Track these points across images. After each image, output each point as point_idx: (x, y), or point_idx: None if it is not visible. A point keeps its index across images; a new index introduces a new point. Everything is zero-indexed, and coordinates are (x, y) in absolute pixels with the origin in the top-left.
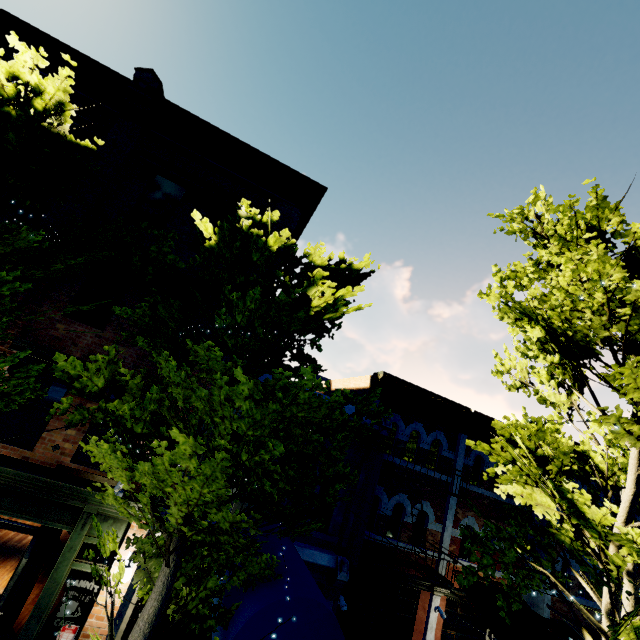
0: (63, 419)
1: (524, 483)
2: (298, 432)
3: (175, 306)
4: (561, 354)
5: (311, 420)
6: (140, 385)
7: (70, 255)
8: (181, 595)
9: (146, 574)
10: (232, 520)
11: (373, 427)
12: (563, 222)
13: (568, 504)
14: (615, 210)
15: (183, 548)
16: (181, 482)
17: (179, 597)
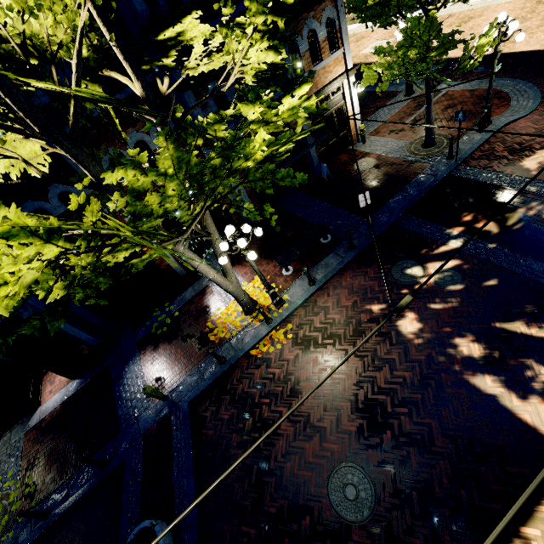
0: None
1: None
2: None
3: None
4: None
5: None
6: None
7: None
8: None
9: None
10: None
11: None
12: None
13: None
14: None
15: None
16: None
17: None
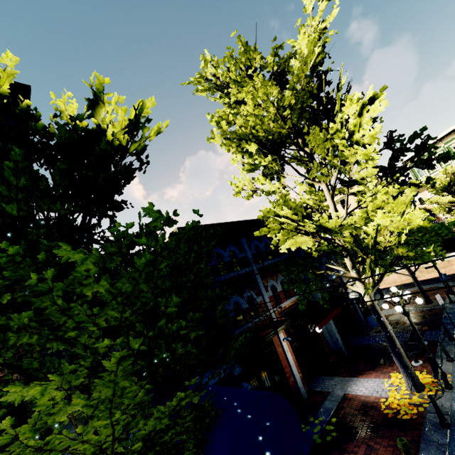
0: None
1: (292, 236)
2: (168, 285)
3: None
4: (271, 154)
5: (175, 264)
6: None
7: None
8: None
9: None
10: (168, 411)
11: None
12: (232, 69)
13: (319, 228)
14: (255, 51)
15: None
16: (74, 440)
17: None
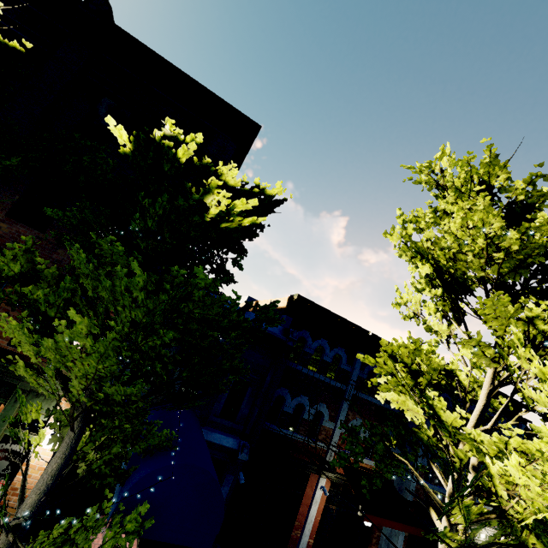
0: (2, 307)
1: (399, 391)
2: (195, 327)
3: (104, 213)
4: (444, 288)
5: (206, 317)
6: (55, 274)
7: (0, 153)
8: (92, 459)
9: (59, 439)
10: (123, 393)
11: (281, 338)
12: (460, 175)
13: (429, 409)
14: (504, 168)
15: (89, 418)
16: (80, 358)
17: (90, 460)
